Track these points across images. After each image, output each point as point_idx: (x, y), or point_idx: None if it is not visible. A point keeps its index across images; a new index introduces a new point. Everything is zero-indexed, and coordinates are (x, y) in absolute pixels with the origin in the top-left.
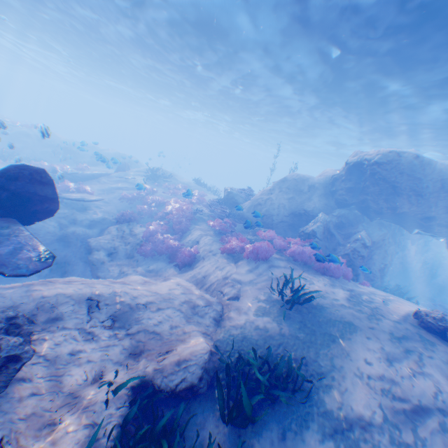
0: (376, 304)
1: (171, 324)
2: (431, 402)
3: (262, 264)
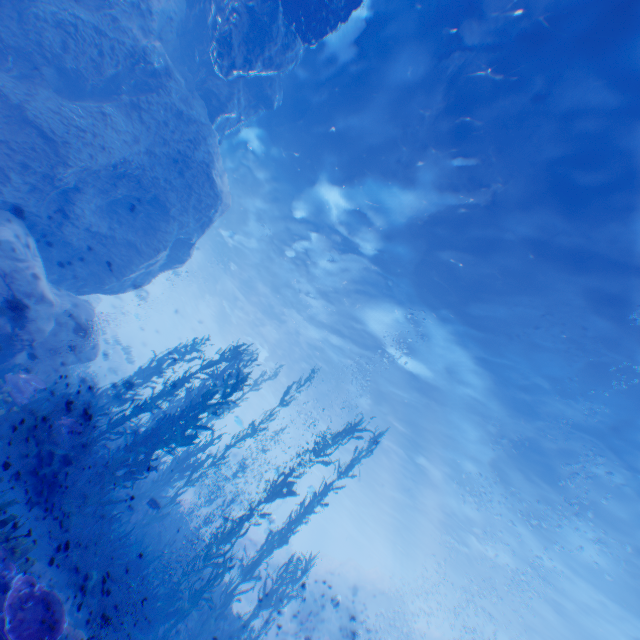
0: None
1: None
2: None
3: None
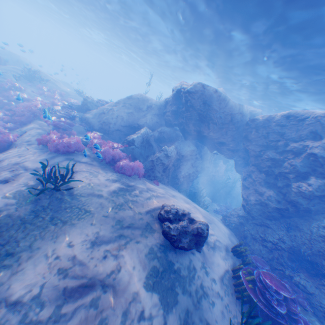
0: (138, 198)
1: None
2: (102, 280)
3: (62, 157)
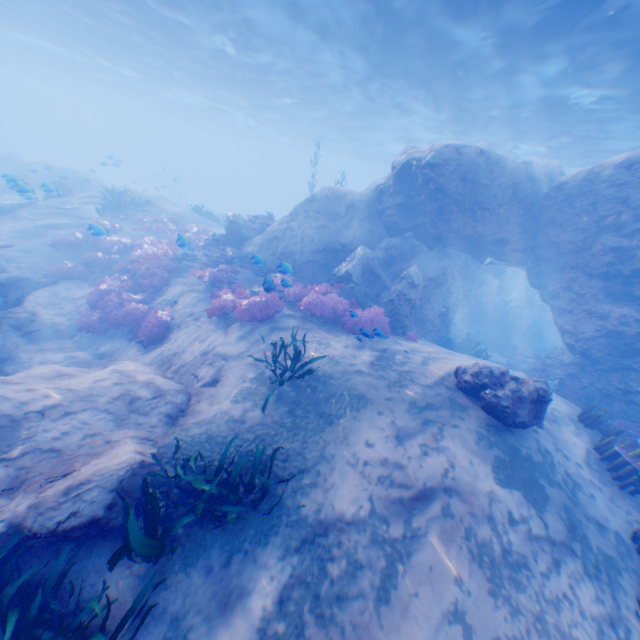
0: (409, 365)
1: (88, 433)
2: (438, 481)
3: (262, 327)
